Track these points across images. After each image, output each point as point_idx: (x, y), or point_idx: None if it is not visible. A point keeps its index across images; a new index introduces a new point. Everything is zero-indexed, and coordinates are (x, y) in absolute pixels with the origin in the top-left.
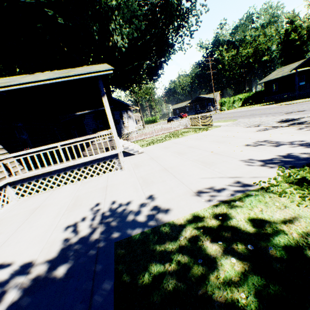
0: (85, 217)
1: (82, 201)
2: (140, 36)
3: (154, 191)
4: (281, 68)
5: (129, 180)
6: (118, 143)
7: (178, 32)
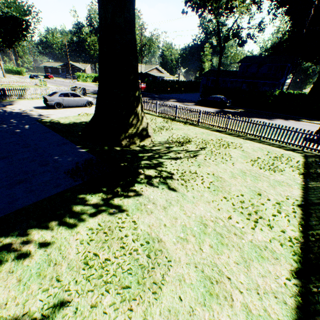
0: None
1: None
2: None
3: None
4: None
5: None
6: None
7: (22, 33)
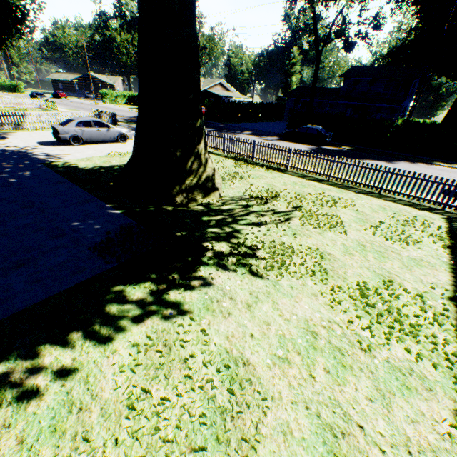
0: None
1: None
2: None
3: None
4: None
5: None
6: None
7: (16, 27)
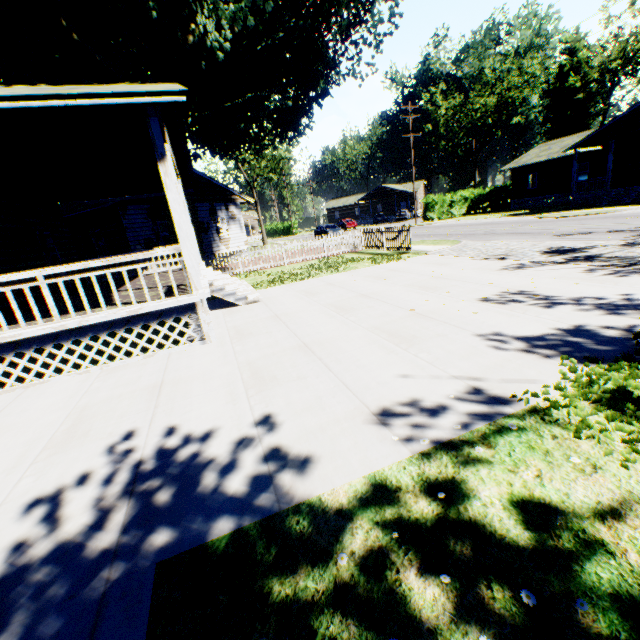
0: (90, 474)
1: (91, 423)
2: (262, 30)
3: (277, 403)
4: (546, 144)
5: (219, 371)
6: (196, 279)
7: (349, 32)
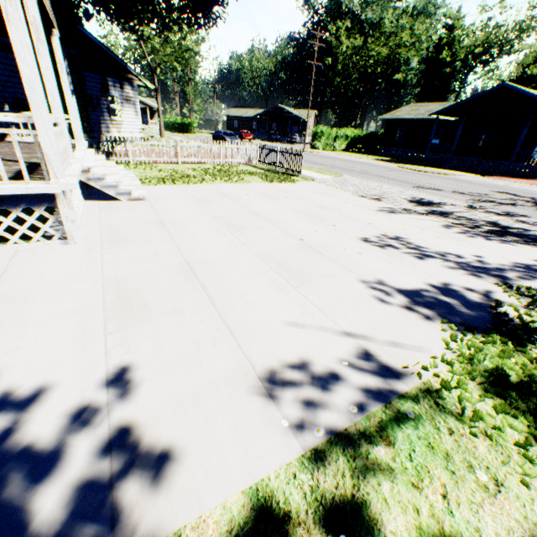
0: None
1: None
2: None
3: (143, 349)
4: (416, 104)
5: (75, 288)
6: (57, 164)
7: None
